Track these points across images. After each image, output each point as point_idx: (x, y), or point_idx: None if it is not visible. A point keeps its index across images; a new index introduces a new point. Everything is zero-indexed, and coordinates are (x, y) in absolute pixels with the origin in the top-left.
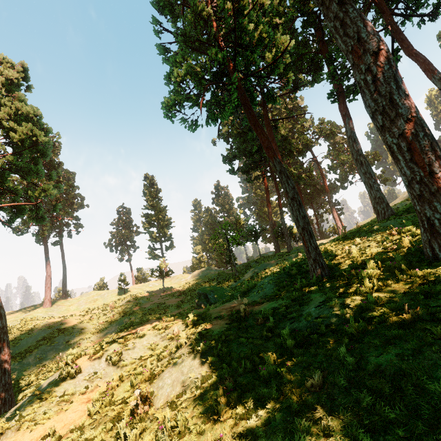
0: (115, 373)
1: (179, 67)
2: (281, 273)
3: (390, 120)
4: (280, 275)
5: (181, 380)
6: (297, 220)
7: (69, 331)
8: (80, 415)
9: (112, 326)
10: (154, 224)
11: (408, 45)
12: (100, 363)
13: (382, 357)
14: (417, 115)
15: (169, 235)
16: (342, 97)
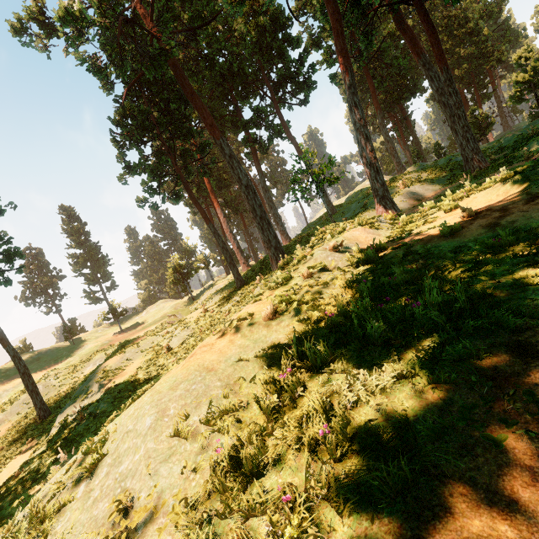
0: (139, 356)
1: (141, 172)
2: (224, 289)
3: (255, 216)
4: (223, 290)
5: (182, 338)
6: (226, 259)
7: (44, 379)
8: (134, 368)
9: (89, 364)
10: (86, 265)
11: (288, 131)
12: (127, 356)
13: (243, 302)
14: (263, 215)
15: (110, 274)
16: (256, 156)
